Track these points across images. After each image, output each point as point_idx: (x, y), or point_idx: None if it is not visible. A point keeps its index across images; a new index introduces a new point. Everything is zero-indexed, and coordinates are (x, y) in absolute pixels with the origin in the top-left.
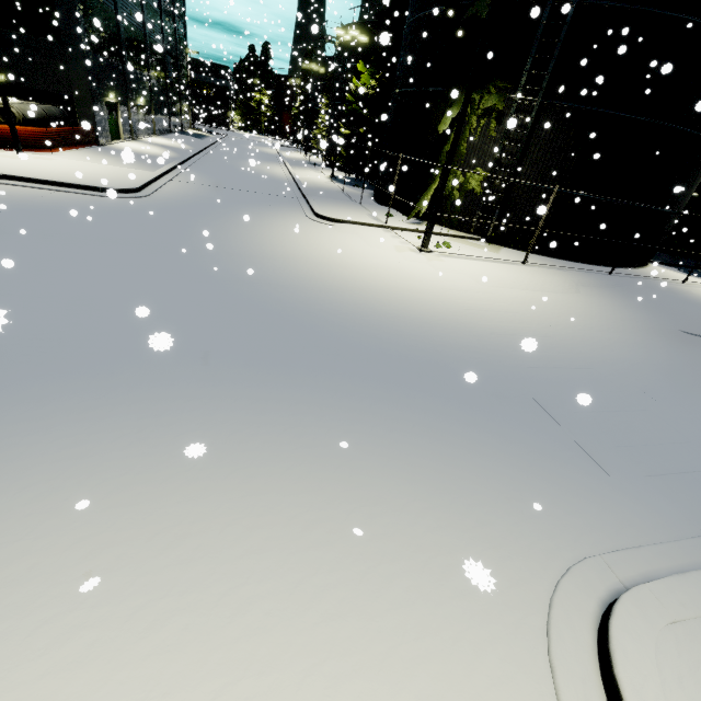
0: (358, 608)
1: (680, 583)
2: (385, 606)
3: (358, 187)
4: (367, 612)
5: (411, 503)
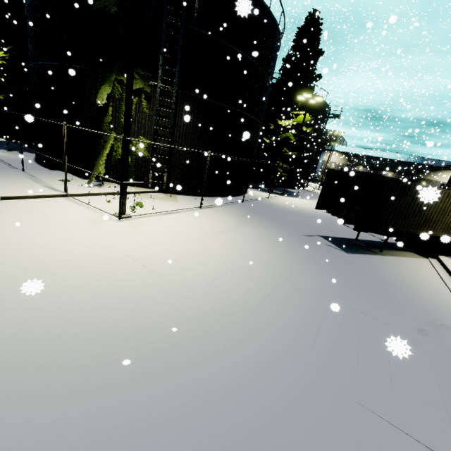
0: None
1: None
2: None
3: (14, 151)
4: None
5: None
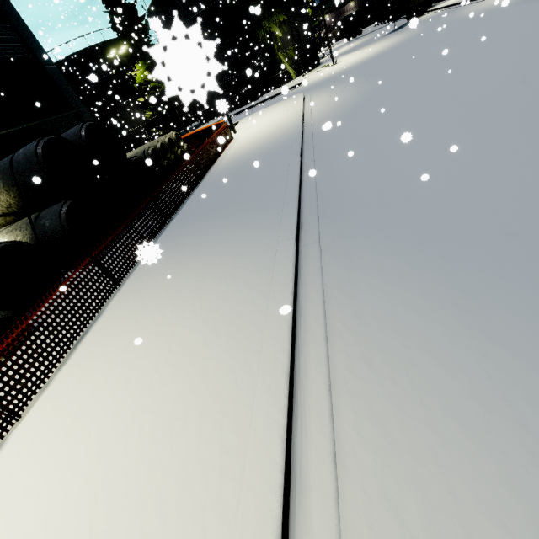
0: None
1: None
2: None
3: (206, 123)
4: None
5: (478, 5)
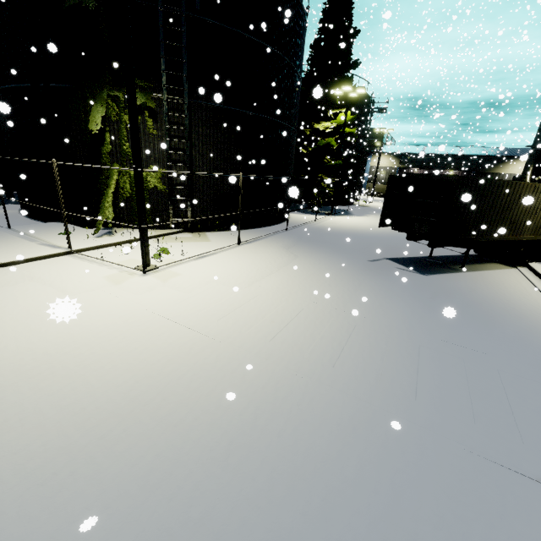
0: None
1: None
2: None
3: None
4: None
5: None
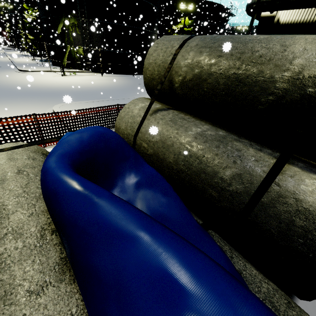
0: (12, 111)
1: (75, 101)
2: (17, 110)
3: (46, 62)
4: (13, 111)
5: (29, 104)
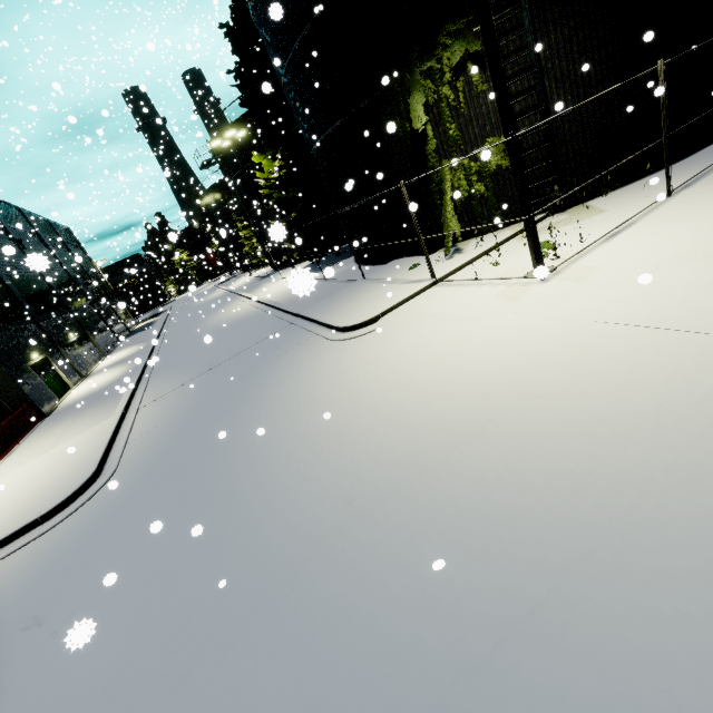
0: None
1: None
2: None
3: (333, 266)
4: None
5: None
